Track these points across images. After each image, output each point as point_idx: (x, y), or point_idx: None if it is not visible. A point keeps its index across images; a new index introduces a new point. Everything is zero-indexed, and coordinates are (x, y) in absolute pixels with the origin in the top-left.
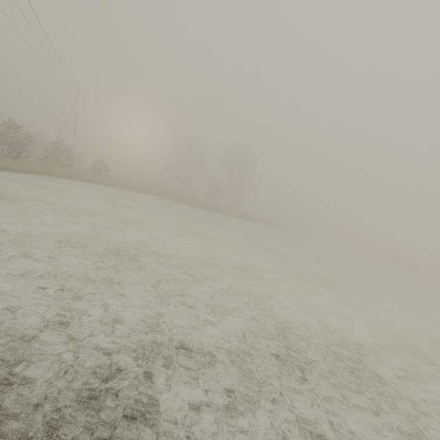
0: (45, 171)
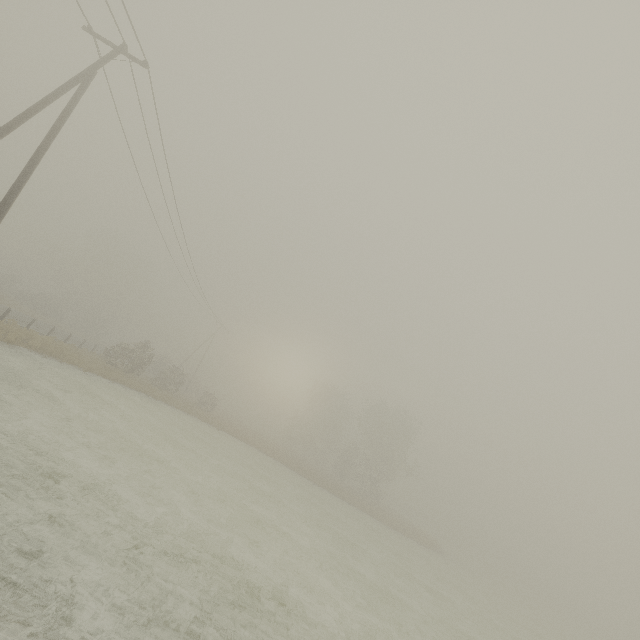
0: (146, 389)
